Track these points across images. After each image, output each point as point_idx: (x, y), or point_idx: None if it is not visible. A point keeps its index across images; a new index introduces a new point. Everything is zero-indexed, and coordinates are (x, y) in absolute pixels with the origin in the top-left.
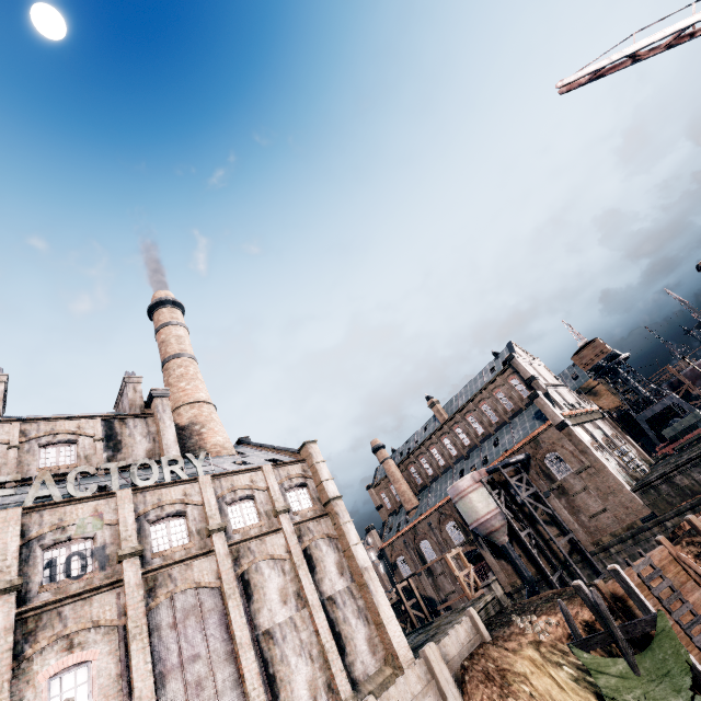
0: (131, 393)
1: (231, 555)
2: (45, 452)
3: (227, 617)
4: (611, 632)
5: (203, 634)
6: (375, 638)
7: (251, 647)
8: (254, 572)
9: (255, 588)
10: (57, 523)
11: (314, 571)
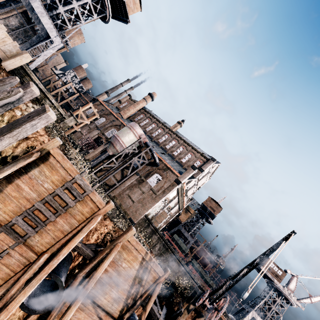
0: None
1: None
2: None
3: None
4: None
5: None
6: None
7: None
8: None
9: None
10: None
11: None
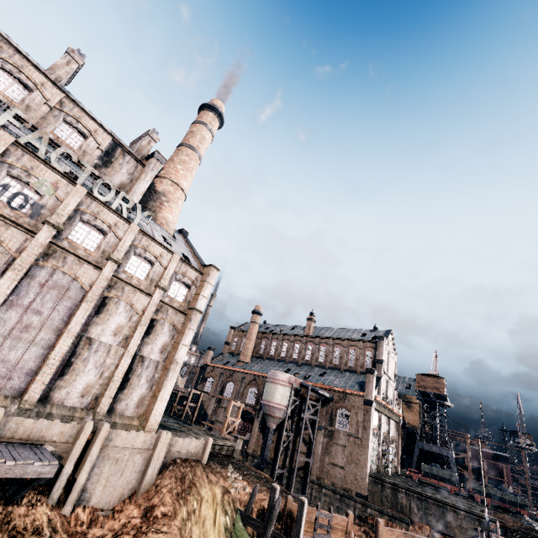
0: (145, 143)
1: (109, 282)
2: (64, 126)
3: (76, 310)
4: (266, 528)
5: (54, 305)
6: (146, 400)
7: (73, 337)
8: (114, 303)
9: (106, 311)
10: (28, 167)
11: (148, 335)
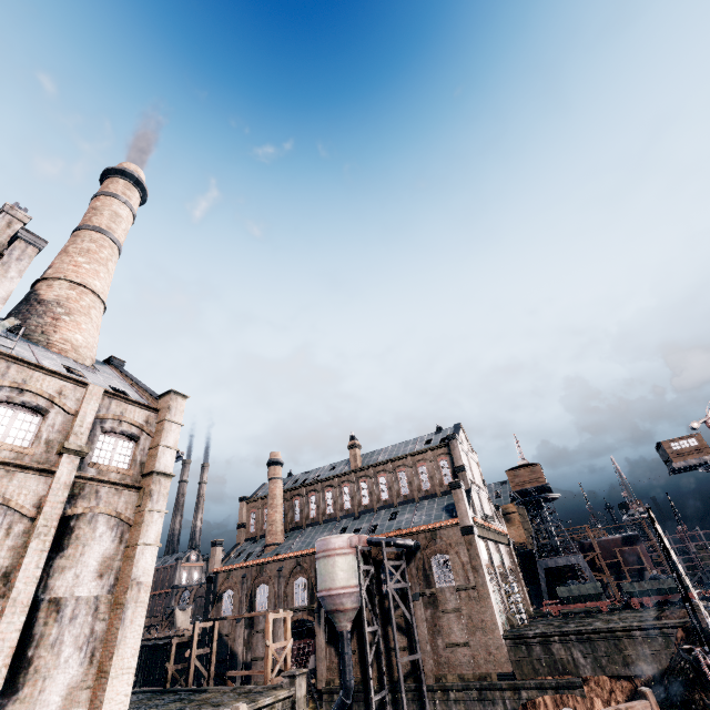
0: (1, 225)
1: None
2: None
3: None
4: None
5: None
6: (84, 689)
7: None
8: None
9: None
10: None
11: (61, 552)
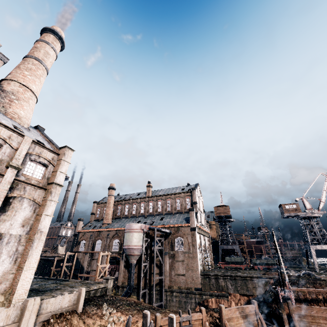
0: None
1: None
2: None
3: None
4: None
5: None
6: (11, 274)
7: None
8: None
9: None
10: None
11: (4, 213)
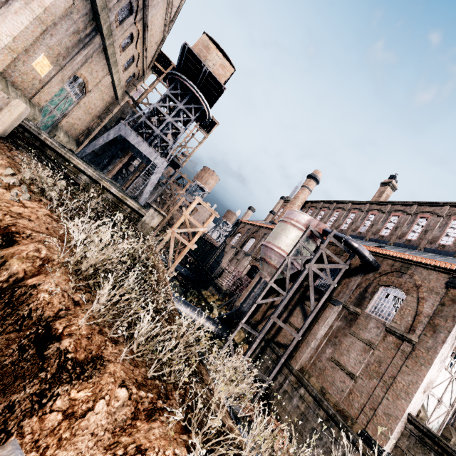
0: None
1: None
2: None
3: None
4: None
5: None
6: None
7: None
8: None
9: None
10: None
11: None
